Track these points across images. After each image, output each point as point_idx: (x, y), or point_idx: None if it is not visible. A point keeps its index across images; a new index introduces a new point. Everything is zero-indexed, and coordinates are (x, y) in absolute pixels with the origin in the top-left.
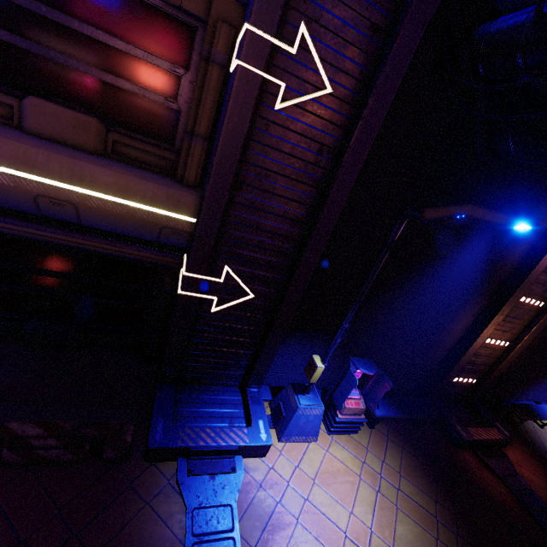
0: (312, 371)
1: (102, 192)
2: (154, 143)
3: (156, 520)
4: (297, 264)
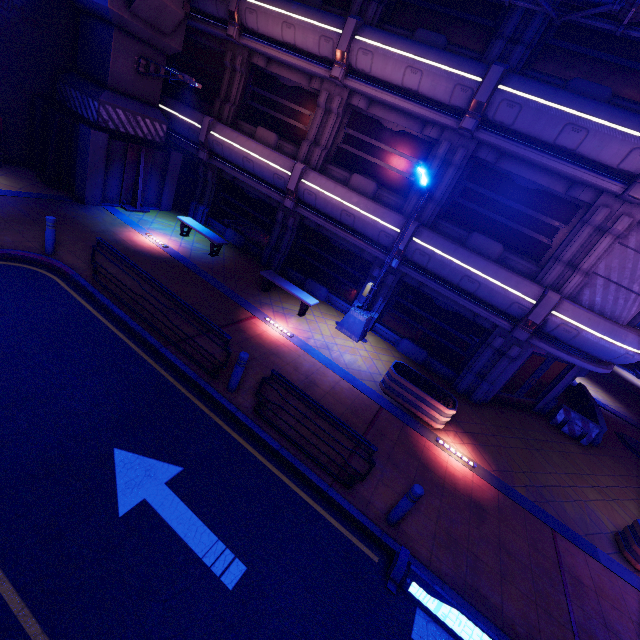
0: None
1: None
2: None
3: None
4: None
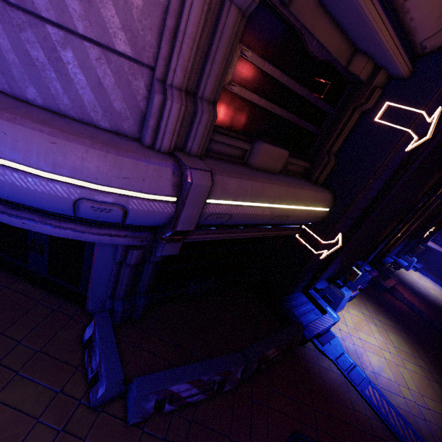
0: (354, 276)
1: (302, 206)
2: (301, 158)
3: (327, 371)
4: (362, 223)
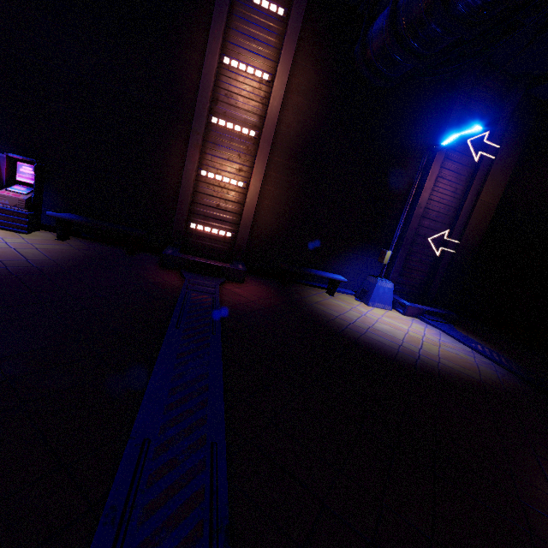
0: None
1: None
2: None
3: None
4: None
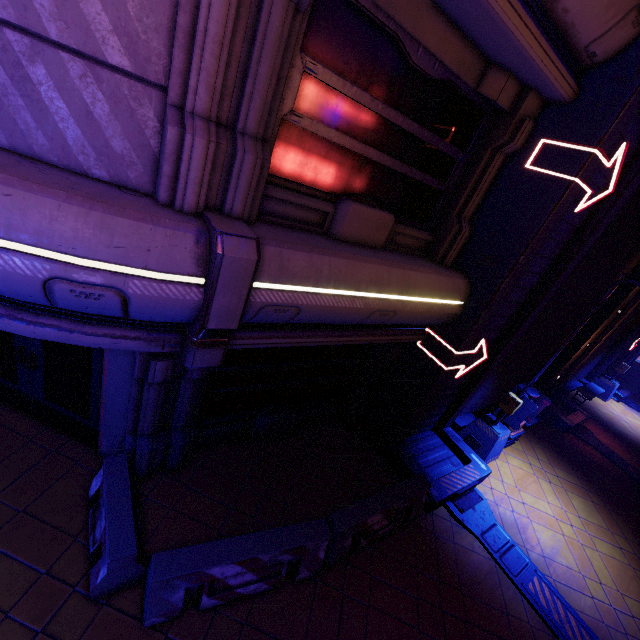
0: (512, 406)
1: (417, 296)
2: (417, 226)
3: (468, 552)
4: (519, 324)
